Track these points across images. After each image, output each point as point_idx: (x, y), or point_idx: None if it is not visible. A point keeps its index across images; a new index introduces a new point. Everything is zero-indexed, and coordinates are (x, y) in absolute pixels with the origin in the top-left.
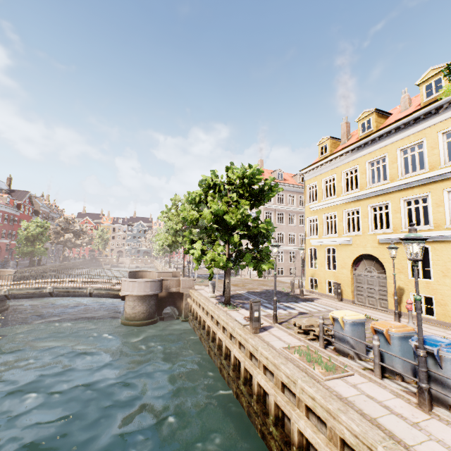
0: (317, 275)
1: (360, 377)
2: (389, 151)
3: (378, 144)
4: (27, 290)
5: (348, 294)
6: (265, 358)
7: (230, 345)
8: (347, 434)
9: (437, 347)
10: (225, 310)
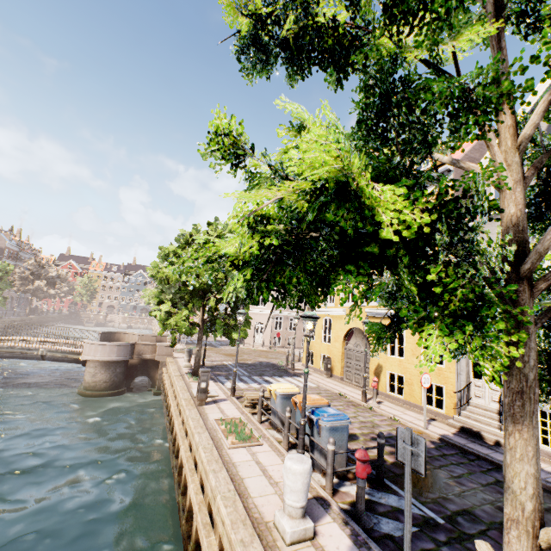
0: (314, 347)
1: (268, 447)
2: None
3: None
4: None
5: (338, 371)
6: (190, 428)
7: (174, 418)
8: (209, 490)
9: (319, 416)
10: (189, 381)
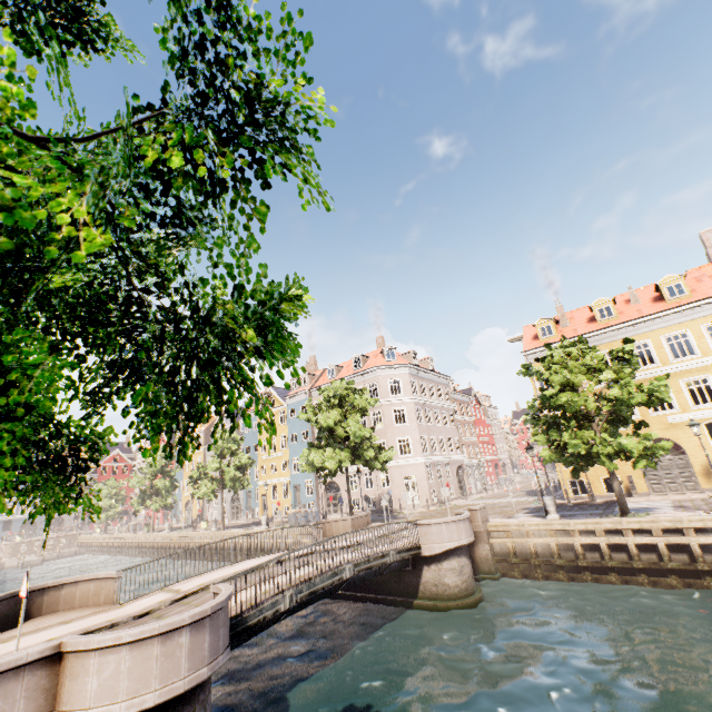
0: (583, 474)
1: None
2: (651, 337)
3: (635, 330)
4: (321, 583)
5: (642, 487)
6: None
7: None
8: None
9: None
10: (651, 517)
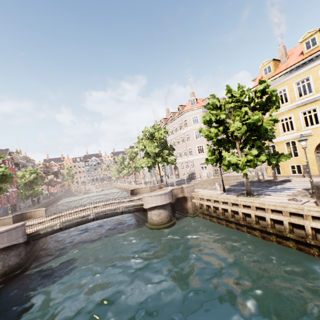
0: (279, 163)
1: None
2: None
3: None
4: (76, 220)
5: (314, 171)
6: None
7: (301, 221)
8: None
9: None
10: (257, 199)
